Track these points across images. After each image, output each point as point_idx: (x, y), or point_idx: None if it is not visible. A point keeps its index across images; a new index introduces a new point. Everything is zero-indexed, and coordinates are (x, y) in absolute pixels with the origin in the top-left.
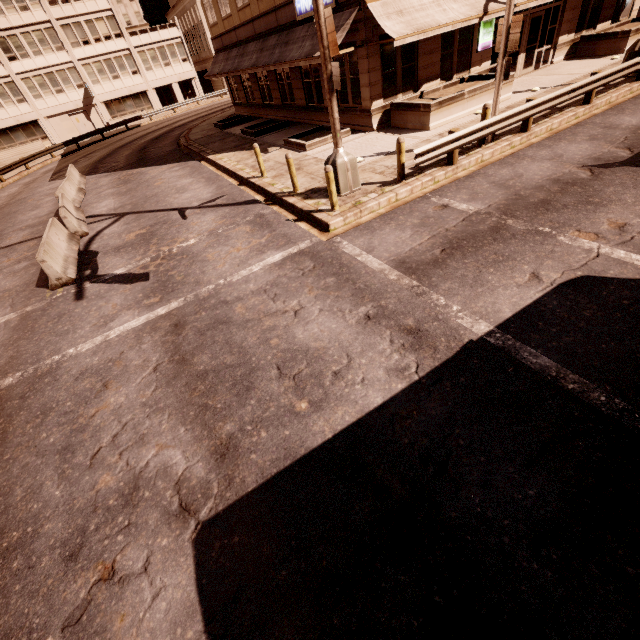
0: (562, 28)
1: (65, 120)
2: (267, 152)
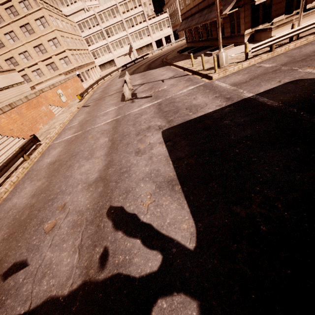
0: None
1: (122, 58)
2: (196, 58)
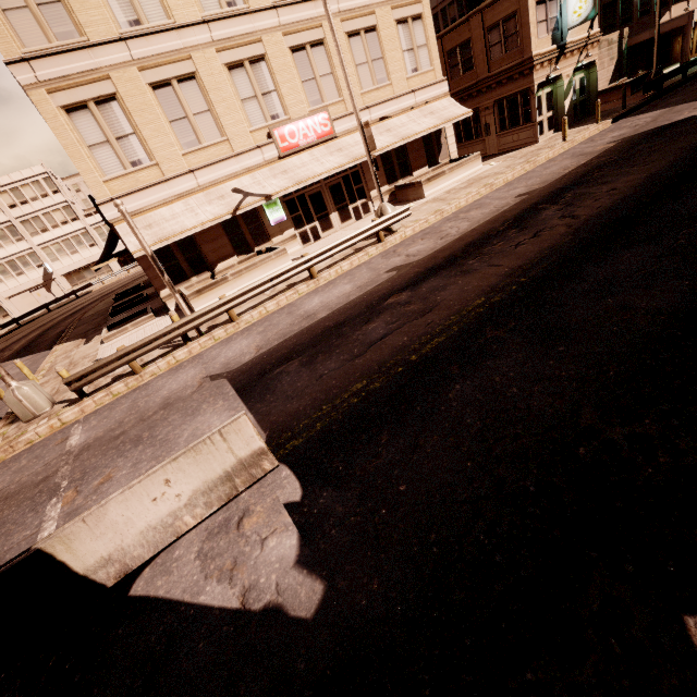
0: (370, 185)
1: (26, 297)
2: (87, 343)
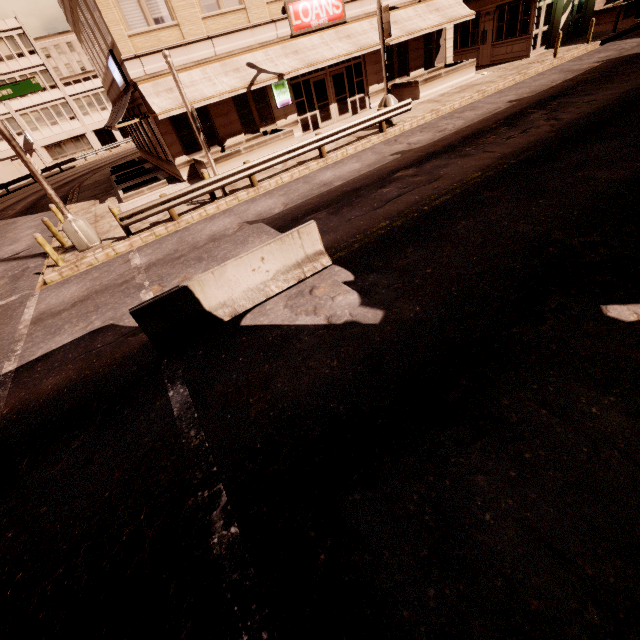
0: (369, 80)
1: (7, 165)
2: (103, 202)
